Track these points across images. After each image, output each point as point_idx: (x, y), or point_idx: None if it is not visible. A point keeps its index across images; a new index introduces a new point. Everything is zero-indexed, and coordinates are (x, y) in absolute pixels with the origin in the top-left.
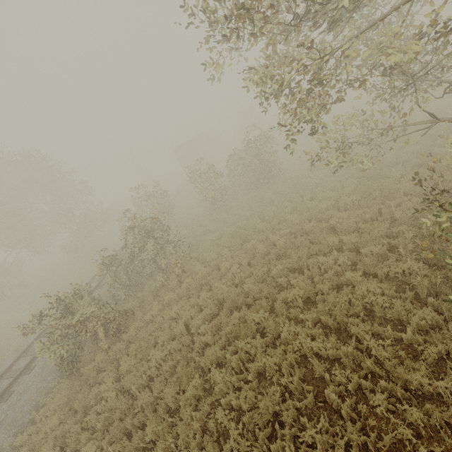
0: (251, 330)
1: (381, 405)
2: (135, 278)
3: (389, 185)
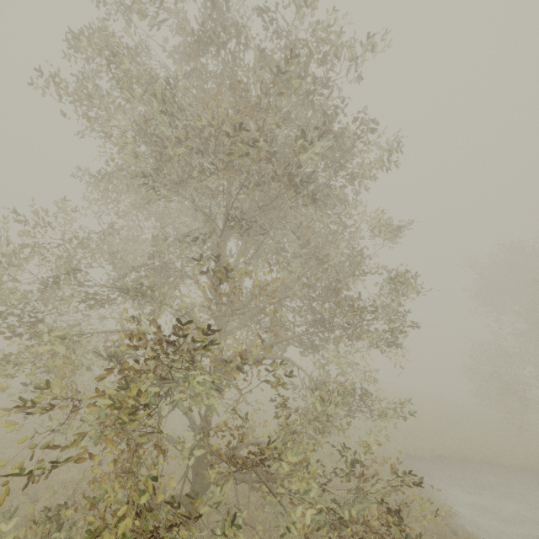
0: None
1: None
2: None
3: None
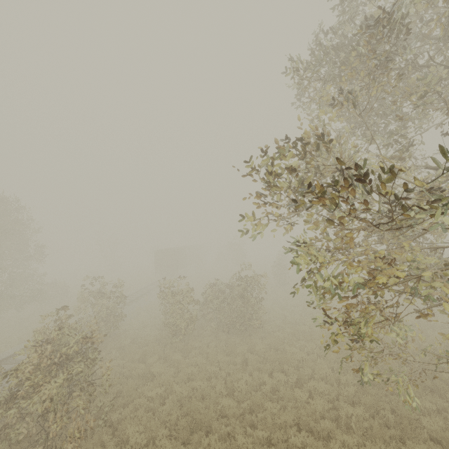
0: None
1: None
2: None
3: (404, 410)
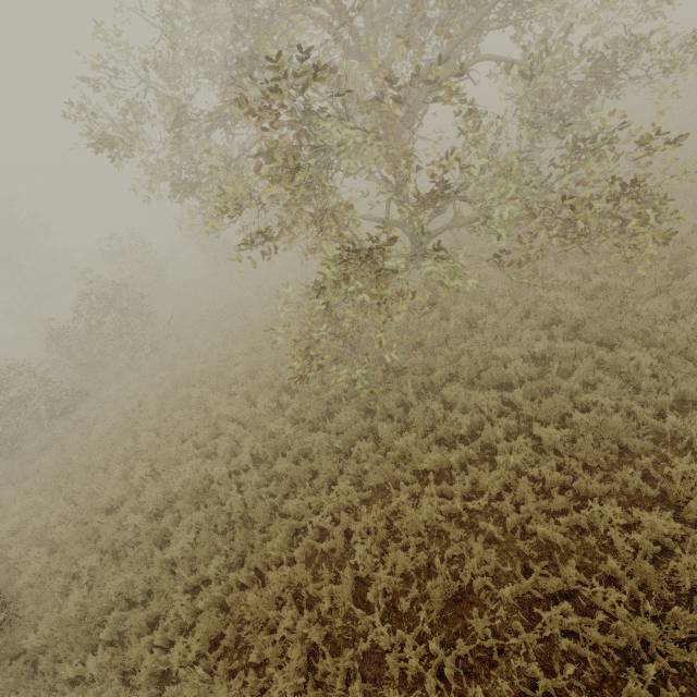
0: (190, 403)
1: (248, 446)
2: (97, 357)
3: None
